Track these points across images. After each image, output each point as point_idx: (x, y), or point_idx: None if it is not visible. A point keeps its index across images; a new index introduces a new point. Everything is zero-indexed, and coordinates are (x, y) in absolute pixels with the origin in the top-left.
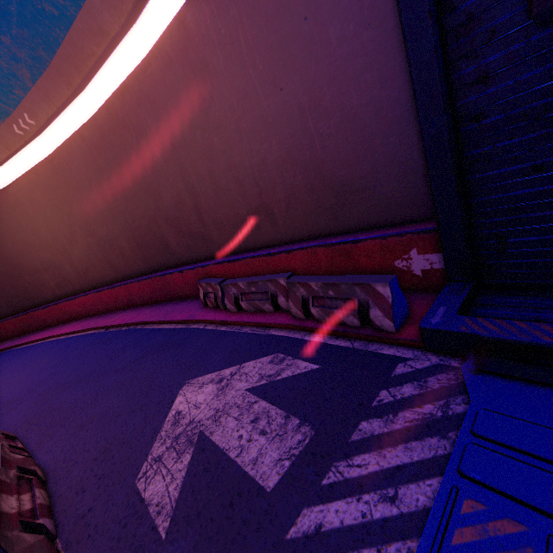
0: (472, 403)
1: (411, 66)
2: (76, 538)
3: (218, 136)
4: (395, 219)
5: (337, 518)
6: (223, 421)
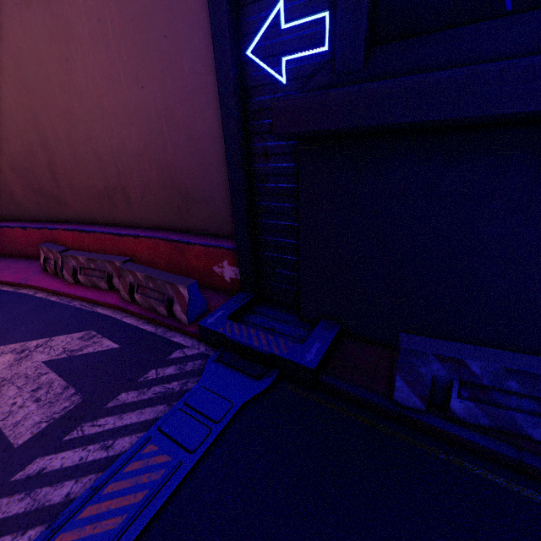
0: (199, 382)
1: (224, 125)
2: None
3: (79, 103)
4: (222, 232)
5: (60, 463)
6: (4, 389)
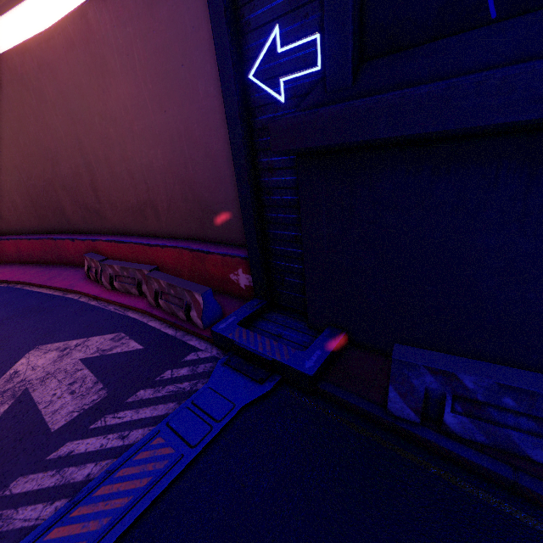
0: (207, 383)
1: (231, 143)
2: None
3: (114, 128)
4: (238, 241)
5: (85, 448)
6: (48, 382)
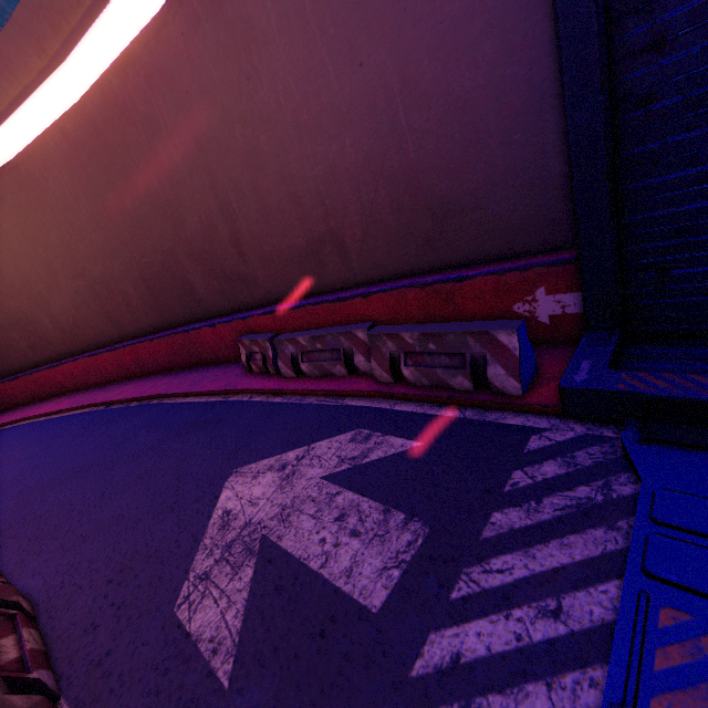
0: (644, 481)
1: (559, 23)
2: (91, 695)
3: (266, 134)
4: (513, 248)
5: (481, 644)
6: (294, 520)
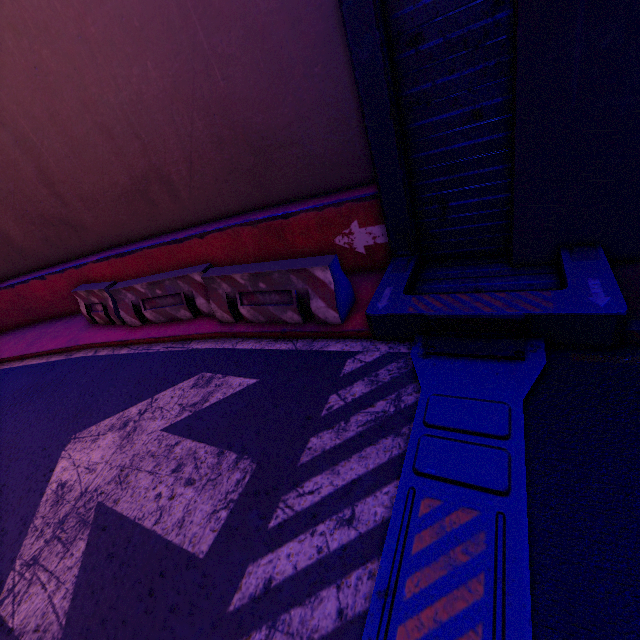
0: (423, 390)
1: None
2: None
3: (49, 48)
4: (331, 184)
5: (289, 565)
6: (132, 480)
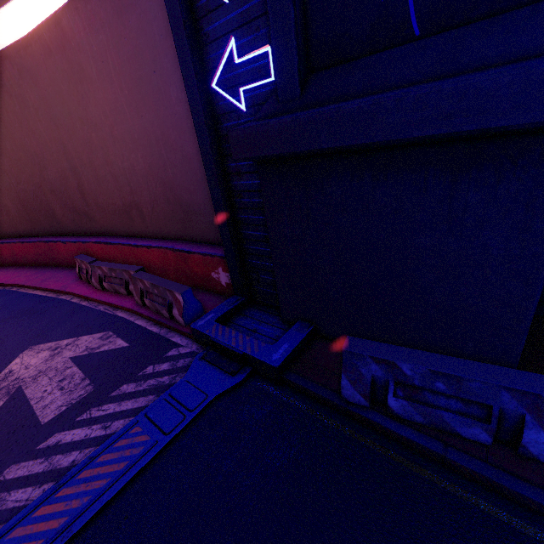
0: (184, 377)
1: (201, 149)
2: None
3: (95, 133)
4: (219, 240)
5: (71, 438)
6: (40, 379)
